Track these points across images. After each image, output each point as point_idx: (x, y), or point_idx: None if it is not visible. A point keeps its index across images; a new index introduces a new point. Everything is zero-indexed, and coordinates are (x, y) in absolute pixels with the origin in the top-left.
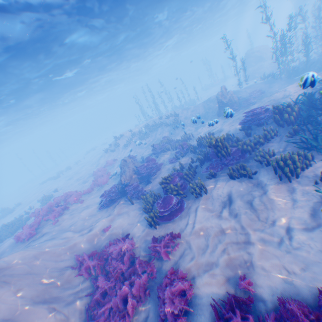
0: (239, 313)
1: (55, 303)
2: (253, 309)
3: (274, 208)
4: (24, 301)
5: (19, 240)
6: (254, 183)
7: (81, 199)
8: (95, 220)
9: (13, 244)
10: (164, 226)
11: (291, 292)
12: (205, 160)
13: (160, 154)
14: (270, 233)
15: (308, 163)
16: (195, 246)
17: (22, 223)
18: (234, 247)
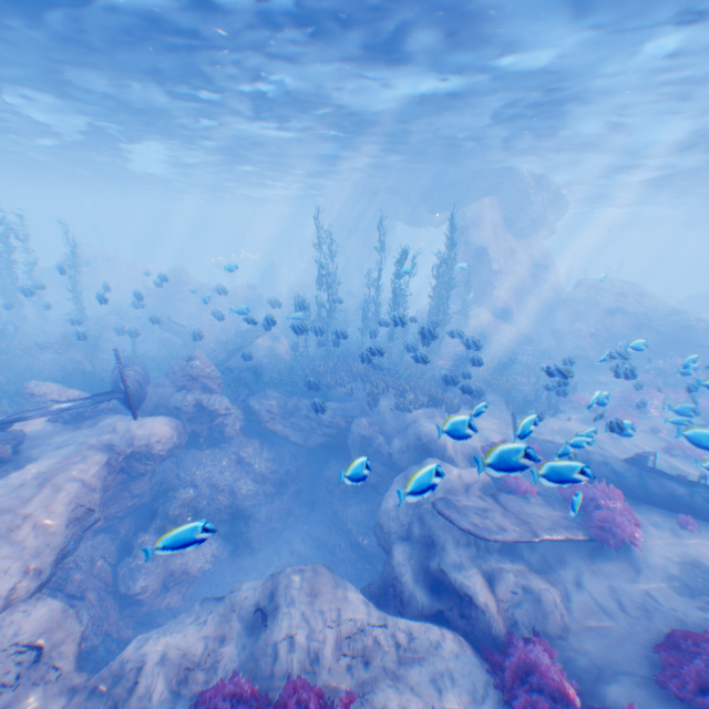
0: None
1: None
2: None
3: None
4: None
5: None
6: None
7: None
8: None
9: None
10: None
11: None
12: None
13: None
14: None
15: None
16: None
17: None
18: None
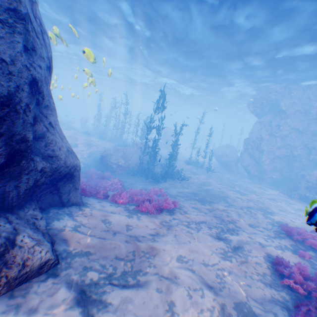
0: None
1: None
2: None
3: None
4: None
5: None
6: None
7: None
8: None
9: None
10: None
11: None
12: None
13: None
14: None
15: None
16: None
17: None
18: None
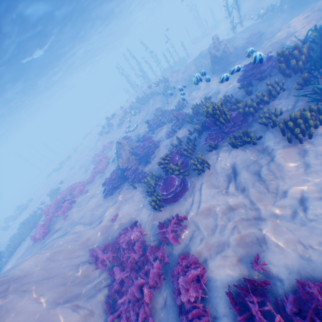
0: (255, 301)
1: (77, 300)
2: (269, 289)
3: (285, 177)
4: (47, 305)
5: (36, 240)
6: (260, 150)
7: (86, 190)
8: (102, 210)
9: (31, 244)
10: (170, 209)
11: (309, 269)
12: (203, 130)
13: (155, 129)
14: (282, 206)
15: None
16: (204, 227)
17: (37, 219)
18: (244, 224)
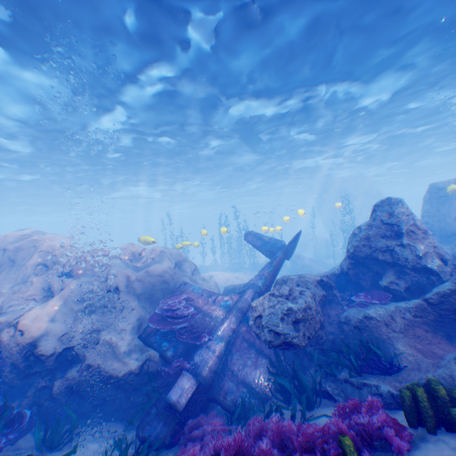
0: None
1: None
2: None
3: None
4: None
5: None
6: None
7: None
8: None
9: None
10: None
11: None
12: None
13: None
14: None
15: None
16: None
17: None
18: None
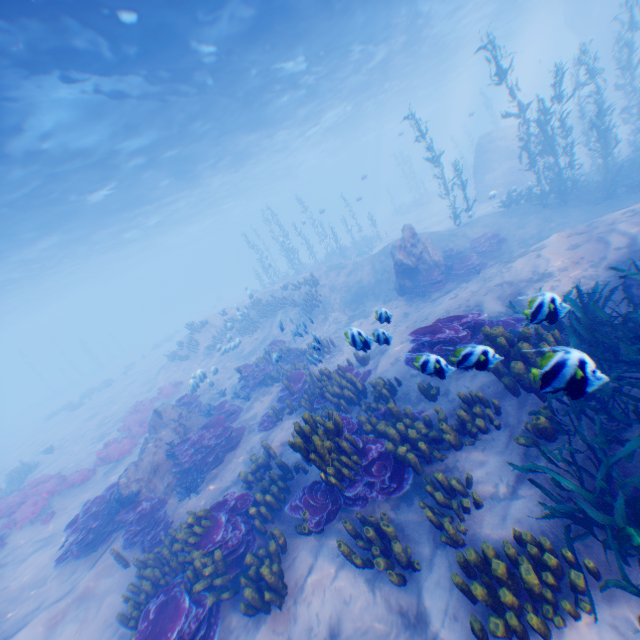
0: None
1: None
2: None
3: None
4: None
5: None
6: (407, 617)
7: (49, 511)
8: (23, 613)
9: None
10: None
11: None
12: None
13: (257, 388)
14: None
15: (578, 605)
16: None
17: None
18: None
